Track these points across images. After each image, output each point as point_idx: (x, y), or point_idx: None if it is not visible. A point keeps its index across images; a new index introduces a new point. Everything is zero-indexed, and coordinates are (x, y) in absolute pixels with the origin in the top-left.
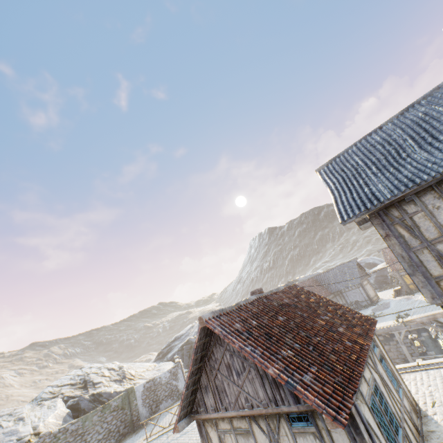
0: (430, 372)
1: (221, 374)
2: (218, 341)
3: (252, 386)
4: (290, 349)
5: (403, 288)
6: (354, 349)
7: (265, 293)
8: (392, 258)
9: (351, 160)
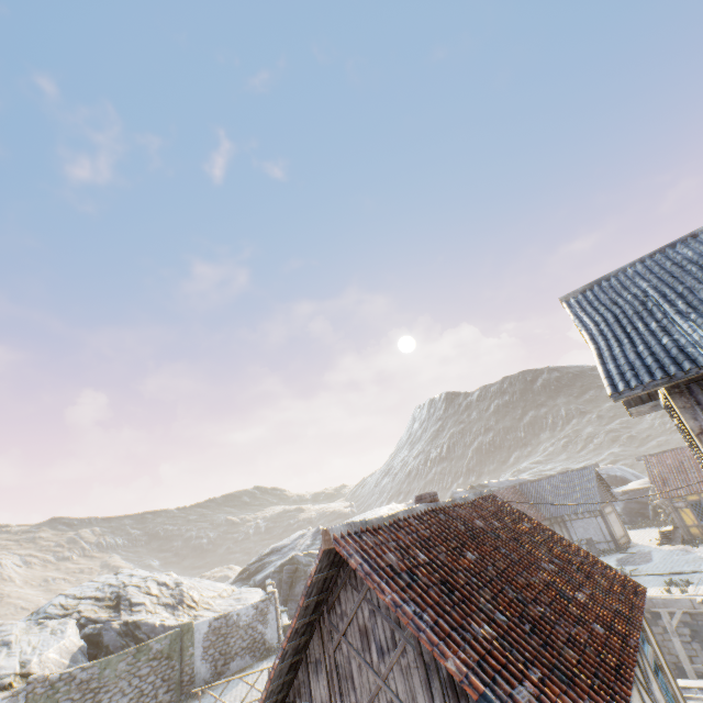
0: None
1: (348, 643)
2: (351, 580)
3: (407, 682)
4: (488, 623)
5: (677, 530)
6: (610, 642)
7: (443, 502)
8: (661, 474)
9: (634, 287)
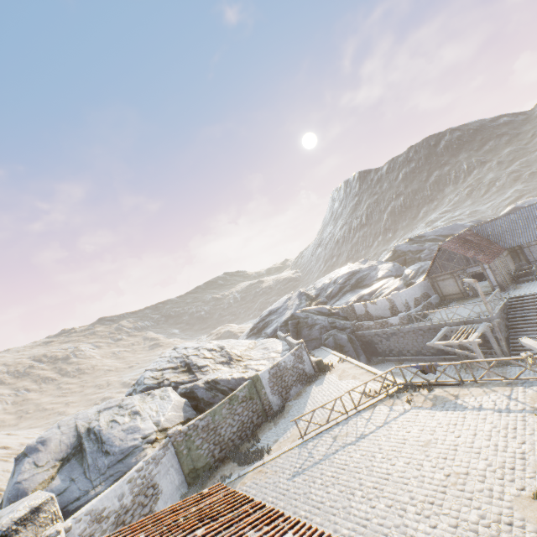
0: None
1: None
2: None
3: None
4: None
5: None
6: None
7: None
8: None
9: None
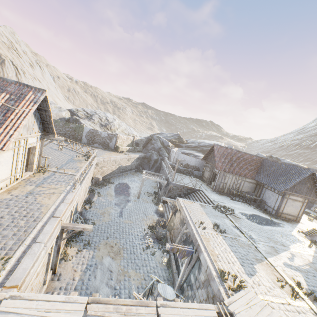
0: (33, 223)
1: None
2: None
3: None
4: None
5: None
6: None
7: None
8: None
9: None
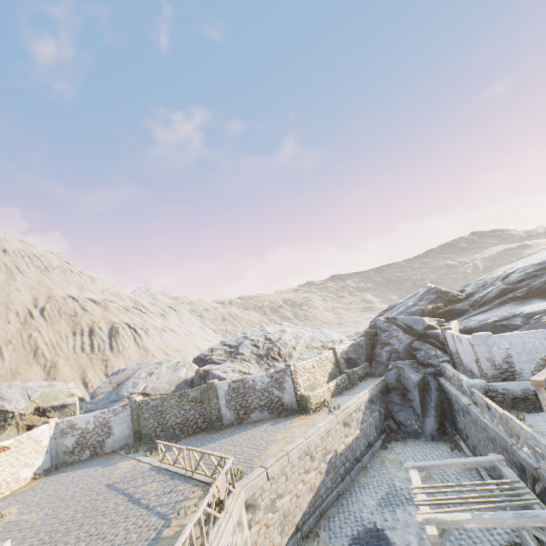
0: None
1: None
2: None
3: None
4: None
5: None
6: None
7: None
8: None
9: None
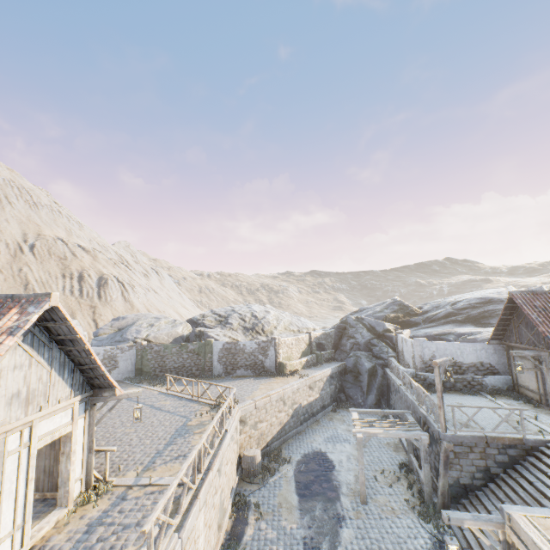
0: None
1: None
2: None
3: None
4: None
5: None
6: None
7: None
8: None
9: None
